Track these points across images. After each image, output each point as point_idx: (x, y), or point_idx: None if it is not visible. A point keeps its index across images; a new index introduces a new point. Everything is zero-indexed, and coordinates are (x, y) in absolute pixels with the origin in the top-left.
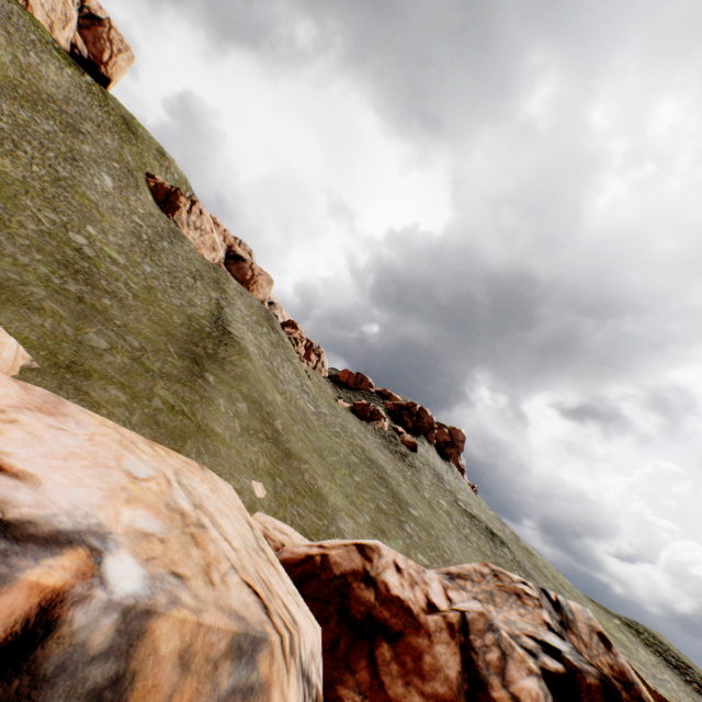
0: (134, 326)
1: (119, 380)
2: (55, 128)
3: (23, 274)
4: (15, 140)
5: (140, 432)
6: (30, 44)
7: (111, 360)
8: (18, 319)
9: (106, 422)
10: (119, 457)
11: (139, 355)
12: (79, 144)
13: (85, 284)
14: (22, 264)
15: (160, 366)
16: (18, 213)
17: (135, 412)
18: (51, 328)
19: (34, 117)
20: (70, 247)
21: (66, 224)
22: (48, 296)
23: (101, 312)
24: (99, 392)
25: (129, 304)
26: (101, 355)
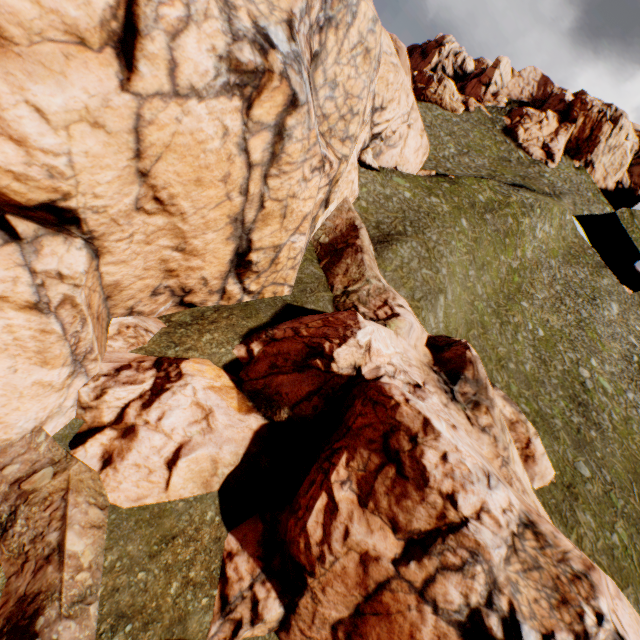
0: (607, 459)
1: (592, 506)
2: (585, 273)
3: (551, 408)
4: (561, 297)
5: (600, 556)
6: (584, 203)
7: (589, 488)
8: (548, 445)
9: (628, 603)
10: (637, 629)
11: (607, 489)
12: (599, 280)
13: (580, 416)
14: (551, 400)
15: (621, 504)
16: (553, 358)
17: (599, 539)
18: (560, 453)
19: (574, 271)
20: (576, 381)
21: (577, 360)
22: (561, 427)
23: (587, 442)
24: (580, 512)
25: (607, 436)
26: (584, 482)
